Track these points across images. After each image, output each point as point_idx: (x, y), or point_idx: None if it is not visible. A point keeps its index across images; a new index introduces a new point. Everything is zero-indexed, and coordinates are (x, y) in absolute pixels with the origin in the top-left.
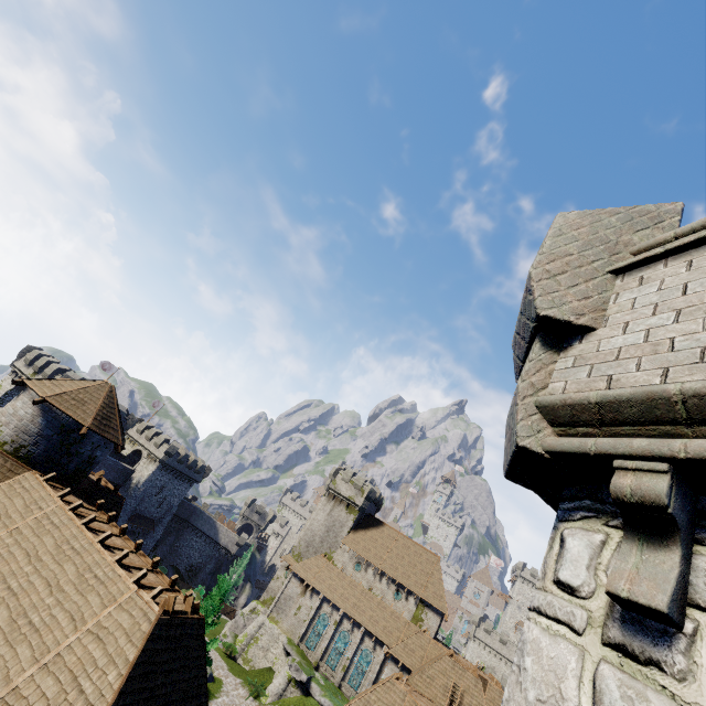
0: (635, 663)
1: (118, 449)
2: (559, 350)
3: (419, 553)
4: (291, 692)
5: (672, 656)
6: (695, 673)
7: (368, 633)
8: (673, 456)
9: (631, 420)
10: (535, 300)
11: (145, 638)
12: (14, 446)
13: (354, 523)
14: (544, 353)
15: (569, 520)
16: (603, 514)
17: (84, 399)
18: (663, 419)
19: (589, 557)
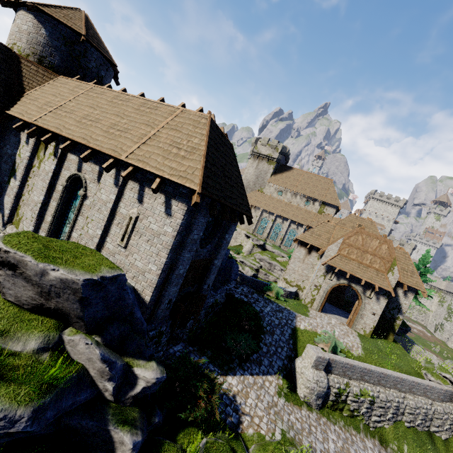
0: None
1: (116, 70)
2: None
3: (319, 180)
4: (256, 250)
5: None
6: None
7: (293, 222)
8: None
9: None
10: None
11: (207, 124)
12: (36, 57)
13: (274, 170)
14: None
15: None
16: None
17: (68, 16)
18: None
19: None
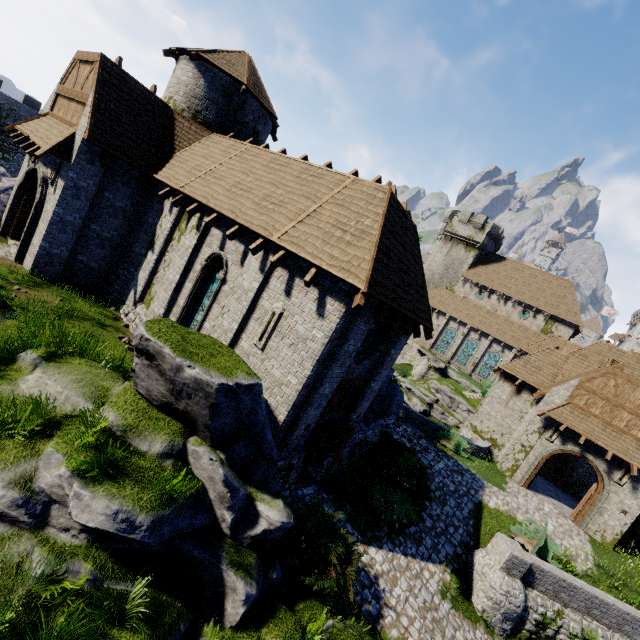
0: None
1: (275, 123)
2: None
3: (548, 280)
4: (431, 375)
5: None
6: None
7: (496, 341)
8: None
9: None
10: None
11: (385, 200)
12: (191, 112)
13: (474, 260)
14: None
15: None
16: None
17: (231, 62)
18: None
19: None
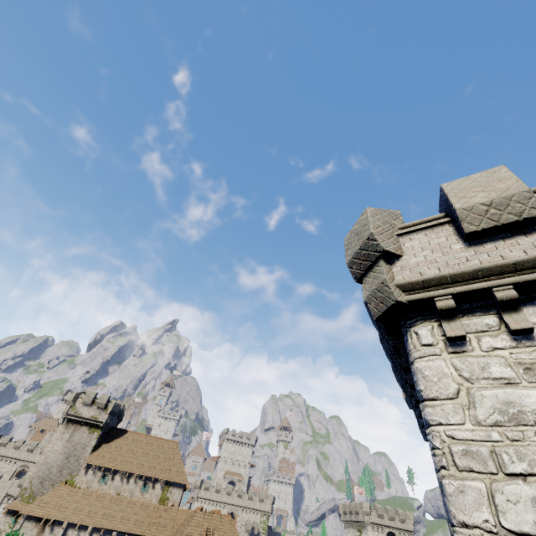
0: (460, 354)
1: None
2: (391, 264)
3: (162, 445)
4: None
5: (467, 347)
6: (474, 348)
7: (120, 534)
8: (453, 293)
9: (434, 285)
10: (380, 244)
11: None
12: None
13: (98, 440)
14: (387, 265)
15: (415, 325)
16: (427, 319)
17: None
18: (444, 283)
19: (430, 333)
